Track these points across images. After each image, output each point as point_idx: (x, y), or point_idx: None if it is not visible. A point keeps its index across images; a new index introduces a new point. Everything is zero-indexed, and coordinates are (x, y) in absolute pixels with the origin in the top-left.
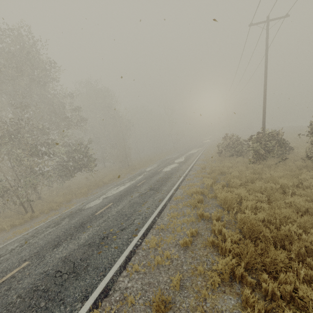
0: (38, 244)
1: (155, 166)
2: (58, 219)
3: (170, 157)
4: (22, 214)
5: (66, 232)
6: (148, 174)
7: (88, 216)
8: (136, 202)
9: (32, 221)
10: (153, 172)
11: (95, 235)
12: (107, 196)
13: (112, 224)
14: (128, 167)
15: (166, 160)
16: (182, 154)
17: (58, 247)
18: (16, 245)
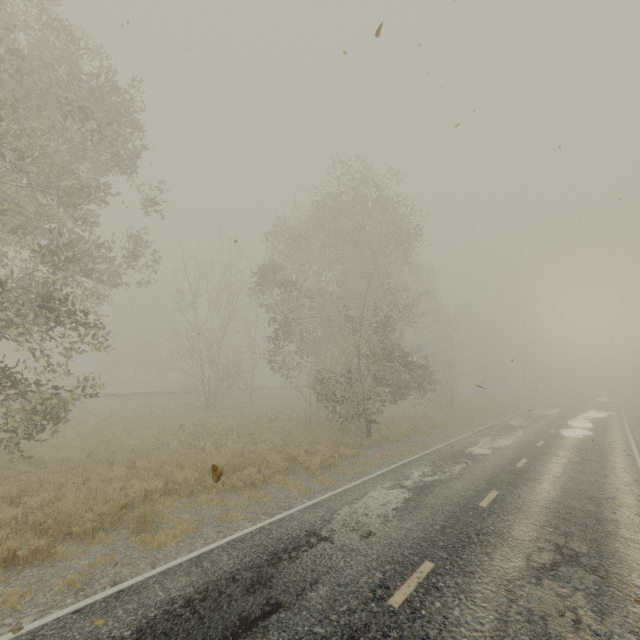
0: (471, 476)
1: (523, 420)
2: (444, 456)
3: (541, 412)
4: (362, 433)
5: (500, 475)
6: (533, 432)
7: (505, 465)
8: (582, 470)
9: (384, 447)
10: (541, 432)
11: (569, 492)
12: (493, 447)
13: (579, 487)
14: (451, 407)
15: (537, 416)
16: (571, 414)
17: (519, 488)
18: (429, 469)
